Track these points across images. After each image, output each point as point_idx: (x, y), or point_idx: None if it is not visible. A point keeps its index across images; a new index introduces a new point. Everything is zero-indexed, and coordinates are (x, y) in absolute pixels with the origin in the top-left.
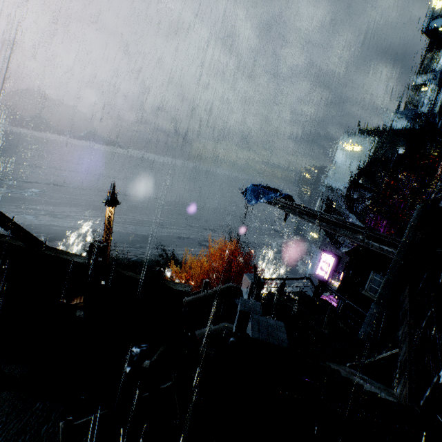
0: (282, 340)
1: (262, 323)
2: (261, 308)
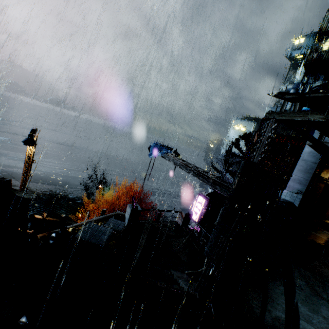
0: (101, 240)
1: (93, 228)
2: (123, 226)
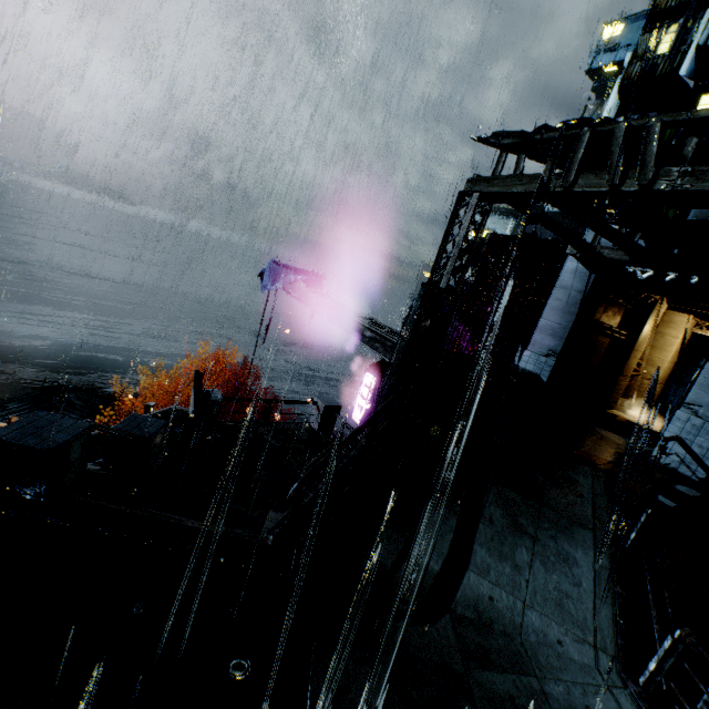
0: (51, 441)
1: (42, 421)
2: (159, 428)
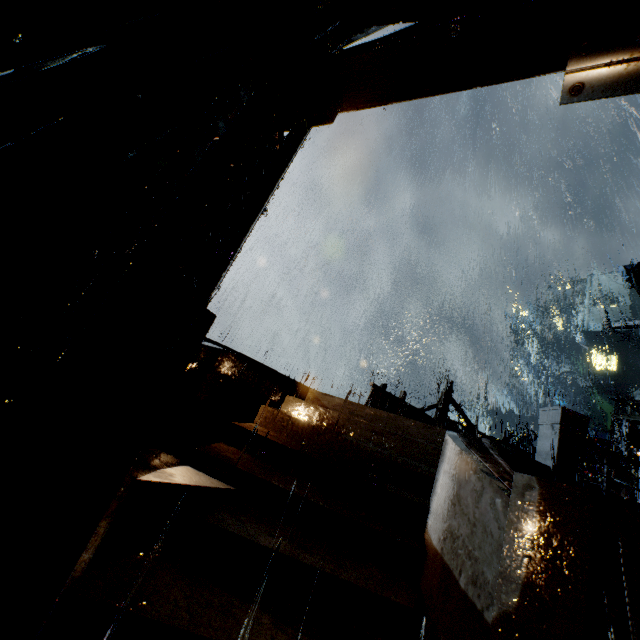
0: None
1: None
2: None
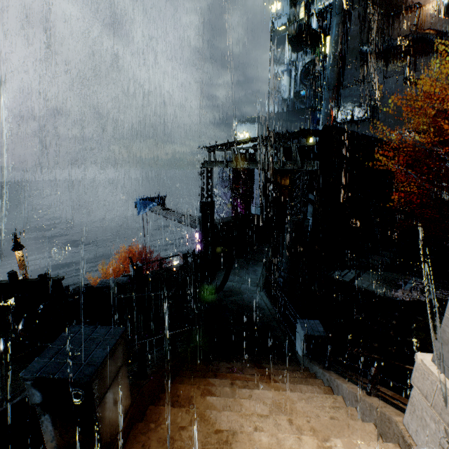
0: (110, 284)
1: (104, 281)
2: (127, 279)
